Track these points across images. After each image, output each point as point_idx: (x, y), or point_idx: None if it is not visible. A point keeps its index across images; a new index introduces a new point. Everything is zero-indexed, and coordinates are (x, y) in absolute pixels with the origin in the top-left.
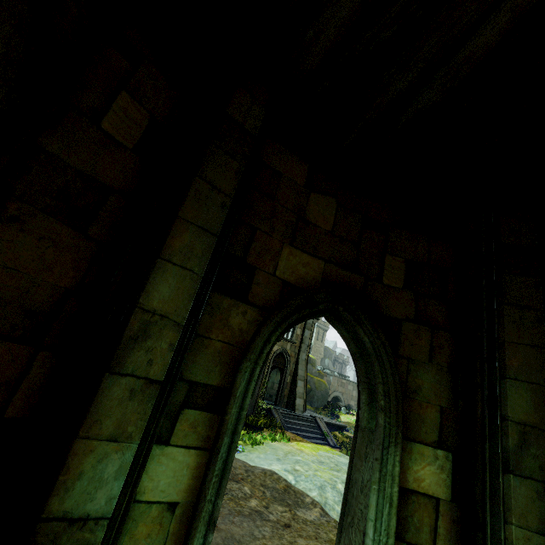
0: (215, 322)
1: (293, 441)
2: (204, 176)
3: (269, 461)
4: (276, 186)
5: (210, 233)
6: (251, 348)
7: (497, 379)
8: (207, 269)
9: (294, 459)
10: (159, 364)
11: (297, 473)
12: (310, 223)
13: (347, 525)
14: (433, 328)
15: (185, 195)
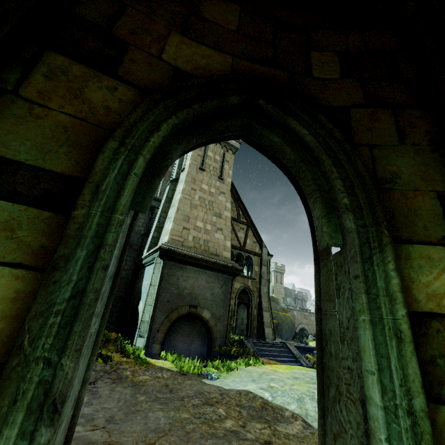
0: (56, 89)
1: (267, 364)
2: None
3: (244, 383)
4: None
5: None
6: (122, 124)
7: None
8: None
9: (268, 378)
10: None
11: (273, 389)
12: (207, 20)
13: (330, 403)
14: (394, 108)
15: None
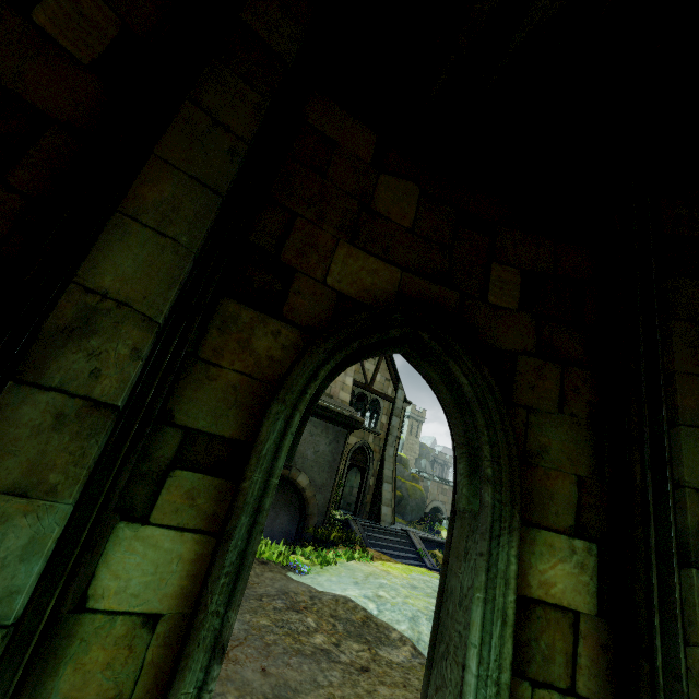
0: (228, 343)
1: (377, 561)
2: (201, 103)
3: (343, 585)
4: (327, 159)
5: (210, 189)
6: (286, 384)
7: (665, 428)
8: (205, 246)
9: (377, 582)
10: (113, 379)
11: (381, 600)
12: (379, 215)
13: (439, 658)
14: (564, 364)
15: (167, 127)
